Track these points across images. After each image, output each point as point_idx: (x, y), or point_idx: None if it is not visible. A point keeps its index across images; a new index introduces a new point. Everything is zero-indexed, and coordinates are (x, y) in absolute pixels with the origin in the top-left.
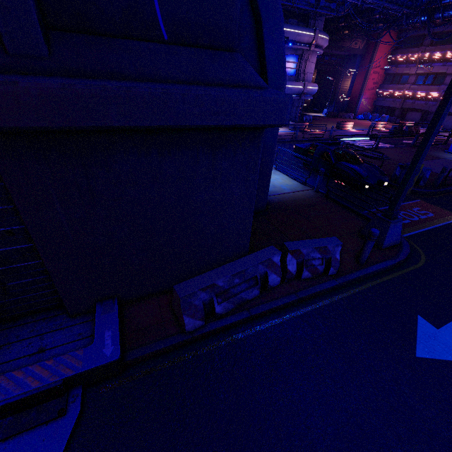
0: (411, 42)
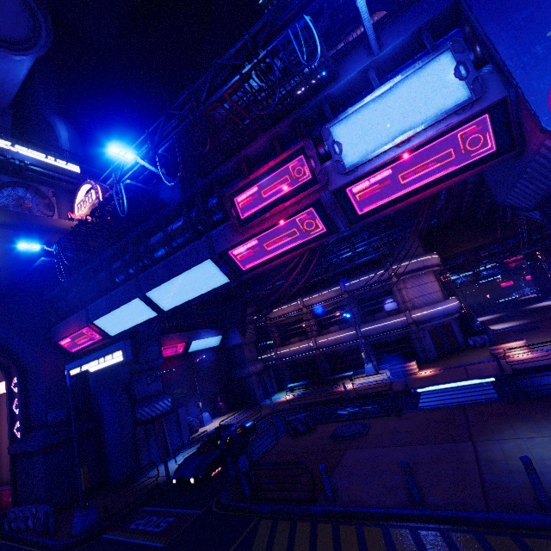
0: None
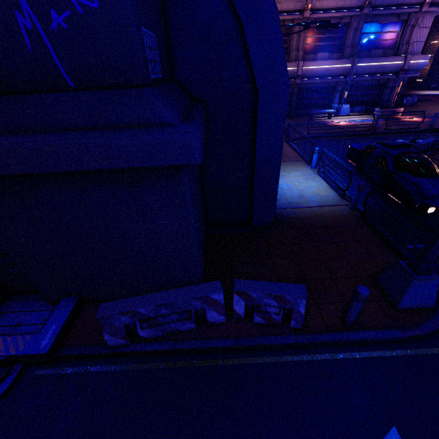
0: None
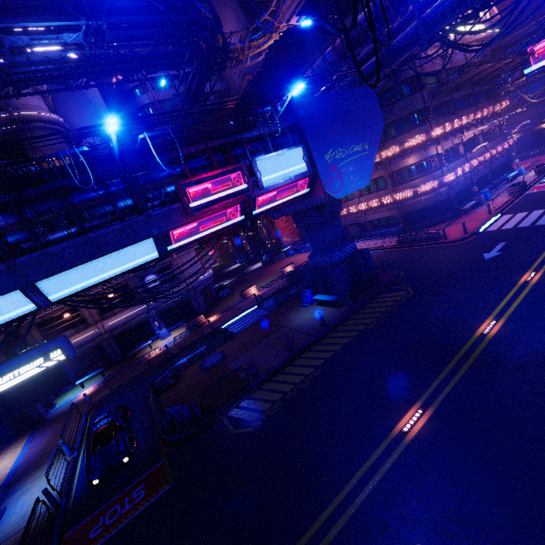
0: None
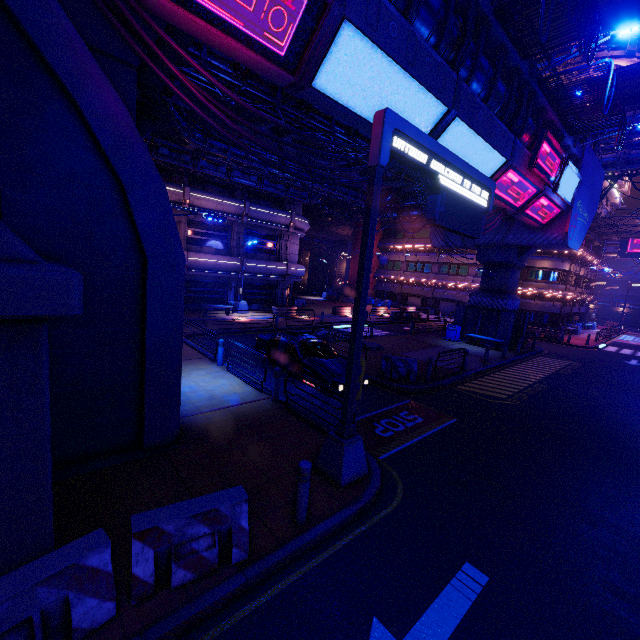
0: (395, 233)
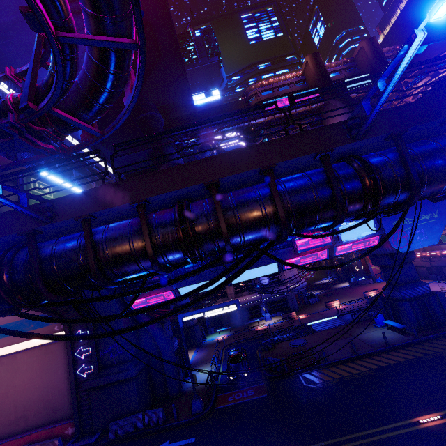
0: None
